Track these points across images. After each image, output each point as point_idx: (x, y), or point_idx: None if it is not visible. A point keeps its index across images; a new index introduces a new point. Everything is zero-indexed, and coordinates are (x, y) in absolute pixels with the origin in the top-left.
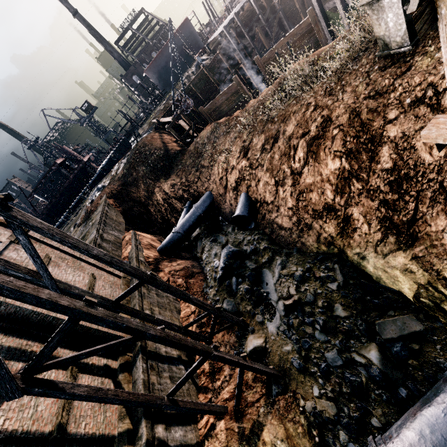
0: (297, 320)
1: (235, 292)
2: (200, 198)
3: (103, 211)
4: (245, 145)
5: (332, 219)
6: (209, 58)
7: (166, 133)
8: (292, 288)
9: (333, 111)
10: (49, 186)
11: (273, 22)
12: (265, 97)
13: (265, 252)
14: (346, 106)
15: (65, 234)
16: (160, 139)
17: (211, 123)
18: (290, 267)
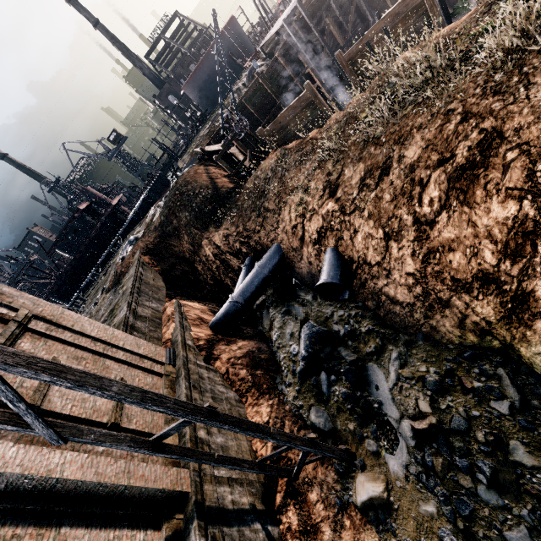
0: (441, 459)
1: (326, 397)
2: (264, 252)
3: (136, 274)
4: (331, 180)
5: (491, 295)
6: (265, 63)
7: (213, 166)
8: (423, 401)
9: (507, 120)
10: (73, 238)
11: (348, 8)
12: (358, 108)
13: (369, 337)
14: (536, 110)
15: (59, 366)
16: (206, 173)
17: (277, 149)
18: (415, 366)
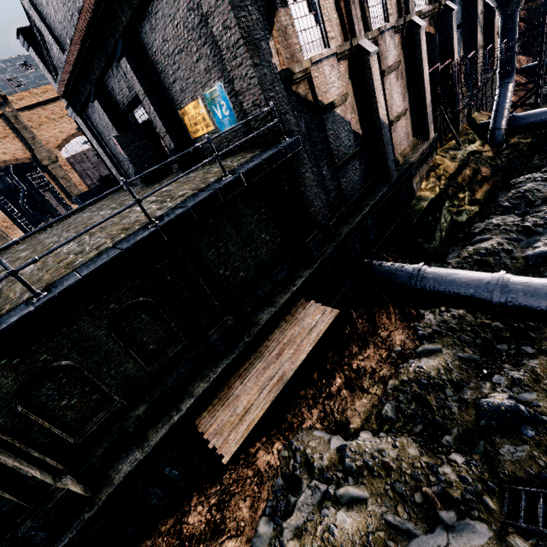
0: None
1: None
2: None
3: None
4: None
5: None
6: None
7: None
8: None
9: None
10: None
11: None
12: None
13: None
14: None
15: None
16: None
17: None
18: None
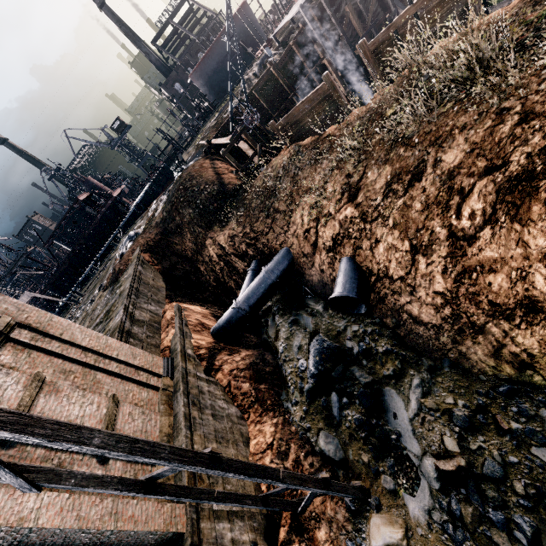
0: (470, 508)
1: (337, 421)
2: (272, 256)
3: (135, 274)
4: (351, 182)
5: (537, 325)
6: (278, 52)
7: (220, 160)
8: (449, 437)
9: None
10: (71, 230)
11: None
12: (385, 103)
13: (387, 358)
14: None
15: (25, 418)
16: (212, 168)
17: (290, 145)
18: (440, 396)
